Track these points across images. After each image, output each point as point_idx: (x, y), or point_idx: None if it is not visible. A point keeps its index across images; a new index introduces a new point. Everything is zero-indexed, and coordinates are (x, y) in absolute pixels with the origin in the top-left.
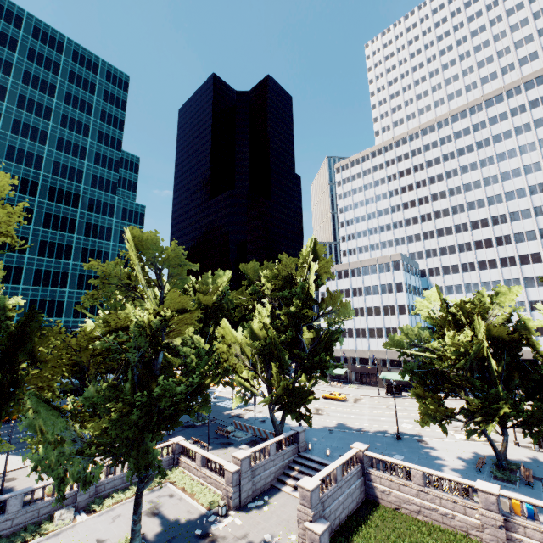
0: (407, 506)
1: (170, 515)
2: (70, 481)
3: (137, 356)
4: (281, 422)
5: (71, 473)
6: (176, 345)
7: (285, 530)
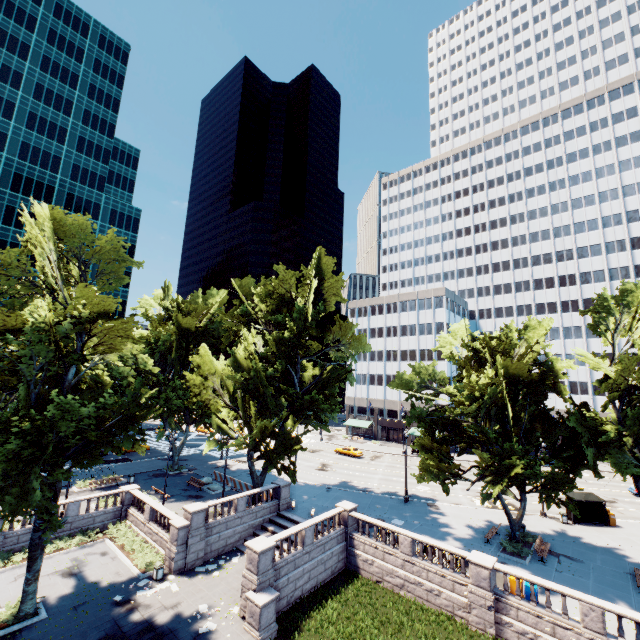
0: (390, 578)
1: (92, 576)
2: None
3: (36, 368)
4: (262, 473)
5: None
6: (109, 363)
7: (229, 601)
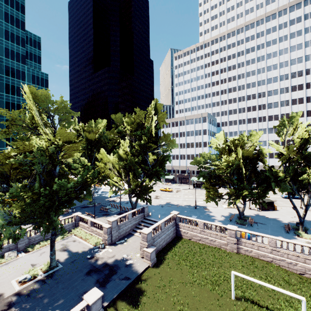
0: (195, 237)
1: (73, 250)
2: (4, 237)
3: (42, 168)
4: (135, 203)
5: (4, 234)
6: (69, 162)
7: (134, 252)
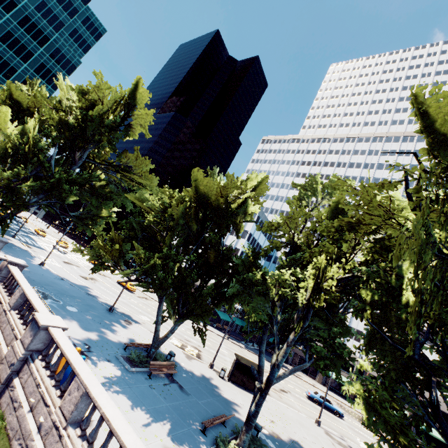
0: None
1: None
2: None
3: None
4: None
5: None
6: None
7: None
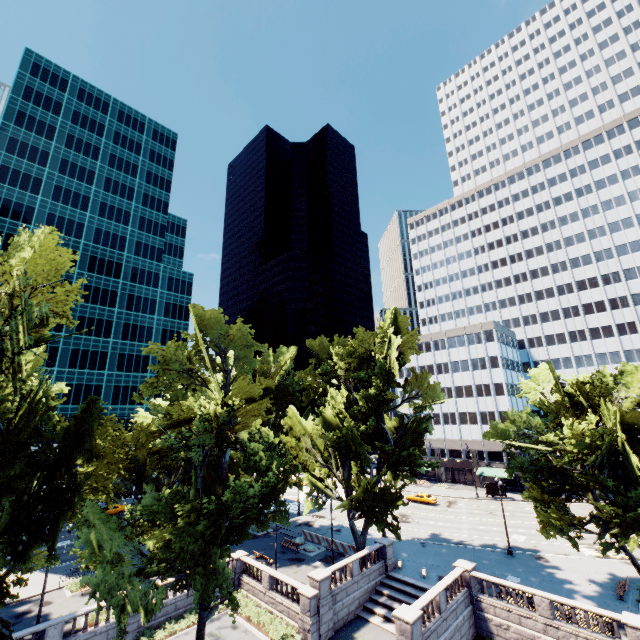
0: None
1: None
2: (130, 608)
3: (202, 454)
4: (363, 532)
5: (130, 598)
6: (243, 439)
7: None
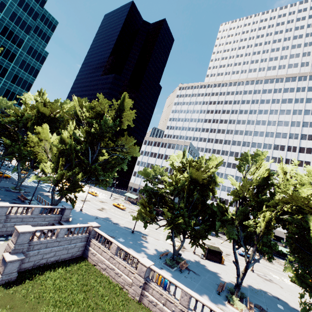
0: (101, 264)
1: None
2: None
3: None
4: (58, 199)
5: None
6: None
7: None
